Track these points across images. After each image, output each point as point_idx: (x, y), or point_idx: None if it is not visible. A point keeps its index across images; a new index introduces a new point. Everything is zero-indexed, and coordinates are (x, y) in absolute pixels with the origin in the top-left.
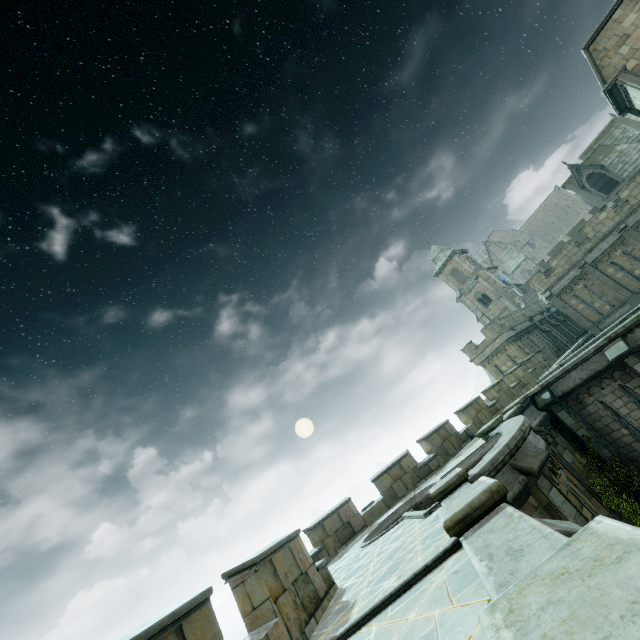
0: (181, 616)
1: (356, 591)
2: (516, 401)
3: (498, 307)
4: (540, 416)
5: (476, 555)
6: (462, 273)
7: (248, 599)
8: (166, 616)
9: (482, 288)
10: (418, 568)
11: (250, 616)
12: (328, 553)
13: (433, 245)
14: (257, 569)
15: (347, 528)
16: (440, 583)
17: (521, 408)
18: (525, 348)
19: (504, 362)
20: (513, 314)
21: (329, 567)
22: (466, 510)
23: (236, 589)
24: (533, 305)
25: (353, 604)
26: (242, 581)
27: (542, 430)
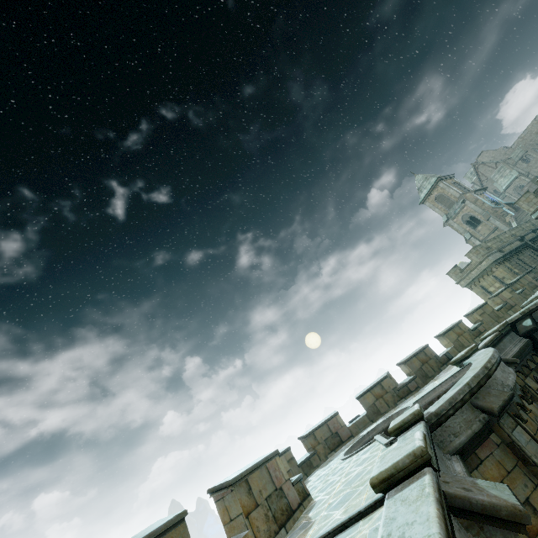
0: (157, 535)
1: (319, 510)
2: (494, 329)
3: (487, 227)
4: (521, 343)
5: (382, 527)
6: (448, 198)
7: (227, 512)
8: (143, 537)
9: (469, 211)
10: (353, 512)
11: (228, 525)
12: (319, 458)
13: (417, 174)
14: (233, 489)
15: (335, 437)
16: (362, 536)
17: (499, 335)
18: (514, 268)
19: (491, 283)
20: (501, 235)
21: (318, 471)
22: (391, 470)
23: (218, 503)
24: (524, 224)
25: (311, 524)
26: (222, 497)
27: (516, 362)
